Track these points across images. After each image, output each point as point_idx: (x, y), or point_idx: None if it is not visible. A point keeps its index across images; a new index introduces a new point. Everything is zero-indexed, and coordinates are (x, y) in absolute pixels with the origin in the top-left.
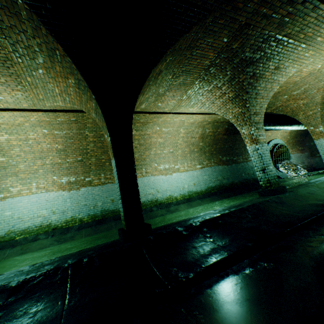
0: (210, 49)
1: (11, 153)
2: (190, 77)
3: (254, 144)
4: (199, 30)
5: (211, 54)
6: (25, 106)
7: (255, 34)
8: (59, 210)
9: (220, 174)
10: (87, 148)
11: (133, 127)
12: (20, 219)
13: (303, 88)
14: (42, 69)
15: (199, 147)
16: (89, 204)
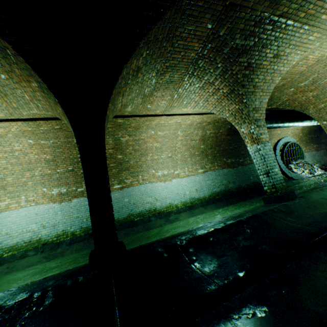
0: (194, 39)
1: None
2: (177, 73)
3: (255, 143)
4: (175, 15)
5: (196, 45)
6: (2, 116)
7: (244, 16)
8: (49, 224)
9: (226, 178)
10: (77, 156)
11: (125, 132)
12: (8, 235)
13: (311, 78)
14: (3, 74)
15: (200, 149)
16: (81, 216)
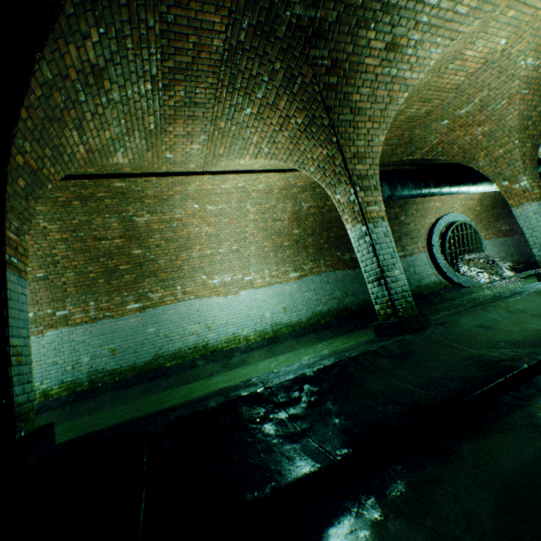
0: (206, 4)
1: None
2: (200, 86)
3: (359, 222)
4: None
5: (217, 20)
6: None
7: None
8: None
9: (340, 288)
10: (53, 253)
11: (141, 207)
12: None
13: (478, 100)
14: None
15: (293, 237)
16: (63, 361)
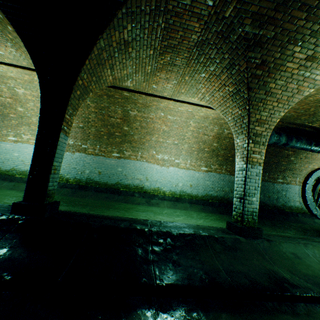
0: (192, 17)
1: (27, 106)
2: (179, 56)
3: (243, 161)
4: None
5: (197, 25)
6: (25, 64)
7: None
8: None
9: (229, 186)
10: (89, 117)
11: (134, 106)
12: (23, 162)
13: None
14: (9, 26)
15: (212, 147)
16: (78, 168)
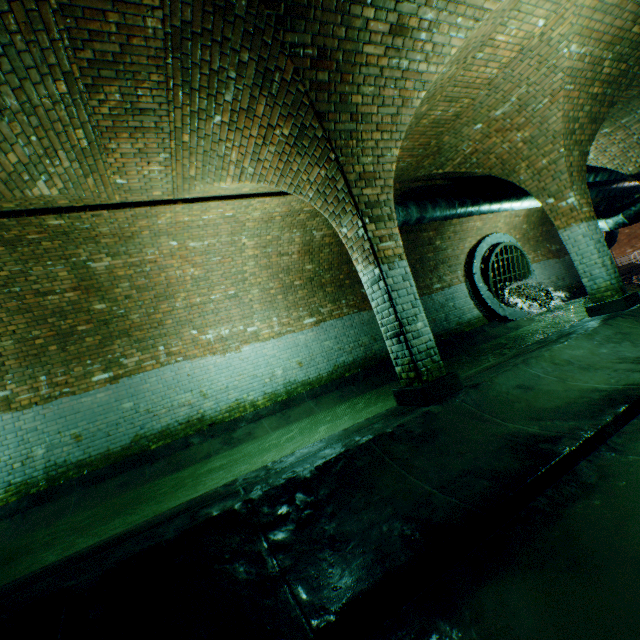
0: None
1: None
2: (142, 85)
3: (371, 264)
4: None
5: None
6: None
7: None
8: None
9: (367, 332)
10: None
11: (96, 248)
12: None
13: (516, 98)
14: None
15: (306, 274)
16: (8, 457)
